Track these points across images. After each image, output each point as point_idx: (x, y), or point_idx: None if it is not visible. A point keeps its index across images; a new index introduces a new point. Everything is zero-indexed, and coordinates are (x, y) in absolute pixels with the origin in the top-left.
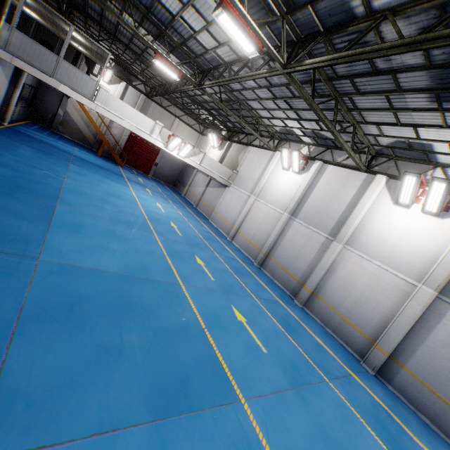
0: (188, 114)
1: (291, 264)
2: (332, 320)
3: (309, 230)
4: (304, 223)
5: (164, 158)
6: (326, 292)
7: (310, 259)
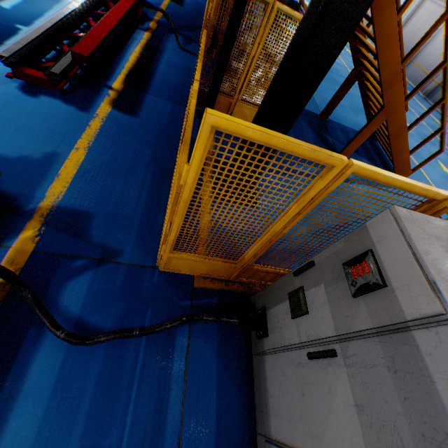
0: None
1: (406, 43)
2: (415, 75)
3: (435, 7)
4: (434, 1)
5: None
6: (421, 56)
7: (422, 34)
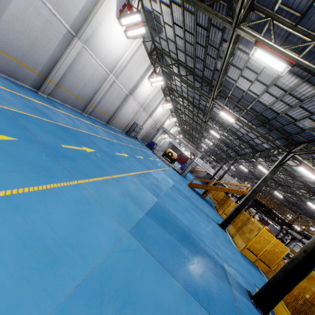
0: (284, 214)
1: None
2: None
3: None
4: None
5: (270, 227)
6: None
7: None
